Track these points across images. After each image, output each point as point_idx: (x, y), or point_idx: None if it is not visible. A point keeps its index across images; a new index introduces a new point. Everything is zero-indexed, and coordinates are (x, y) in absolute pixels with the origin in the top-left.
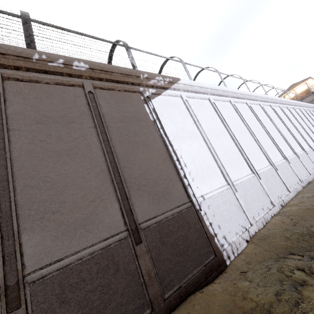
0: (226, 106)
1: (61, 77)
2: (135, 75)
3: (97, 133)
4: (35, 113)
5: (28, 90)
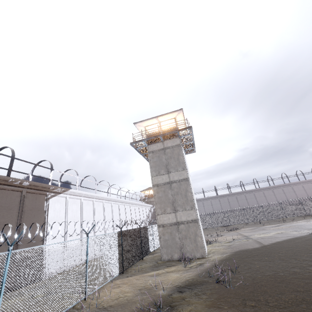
0: (89, 204)
1: (15, 187)
2: (48, 187)
3: (18, 215)
4: None
5: None
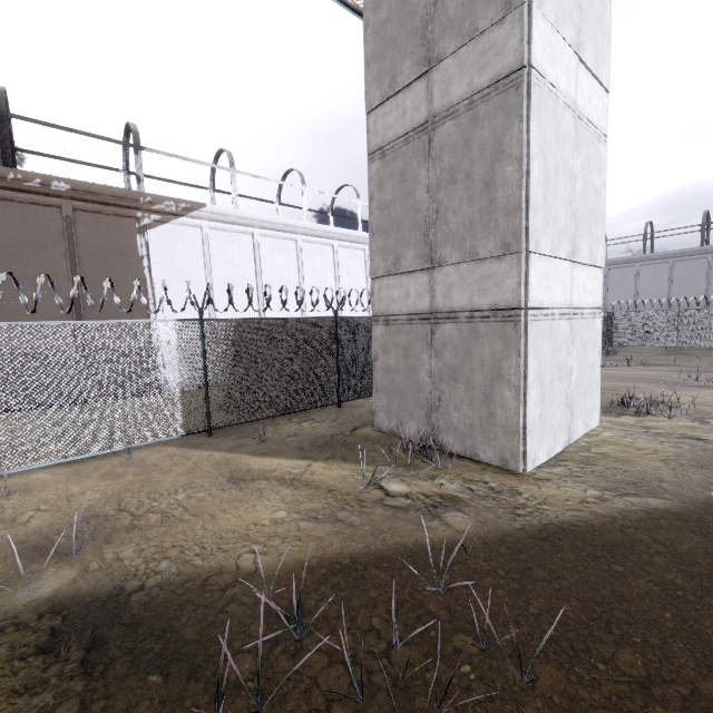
0: (284, 248)
1: (37, 196)
2: (132, 199)
3: (68, 263)
4: (8, 236)
5: (2, 210)
